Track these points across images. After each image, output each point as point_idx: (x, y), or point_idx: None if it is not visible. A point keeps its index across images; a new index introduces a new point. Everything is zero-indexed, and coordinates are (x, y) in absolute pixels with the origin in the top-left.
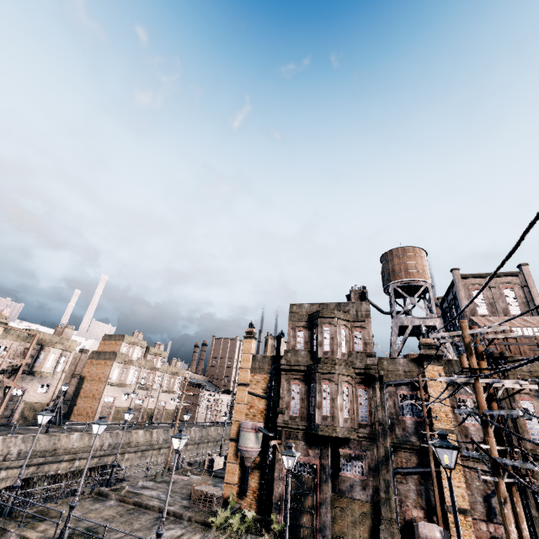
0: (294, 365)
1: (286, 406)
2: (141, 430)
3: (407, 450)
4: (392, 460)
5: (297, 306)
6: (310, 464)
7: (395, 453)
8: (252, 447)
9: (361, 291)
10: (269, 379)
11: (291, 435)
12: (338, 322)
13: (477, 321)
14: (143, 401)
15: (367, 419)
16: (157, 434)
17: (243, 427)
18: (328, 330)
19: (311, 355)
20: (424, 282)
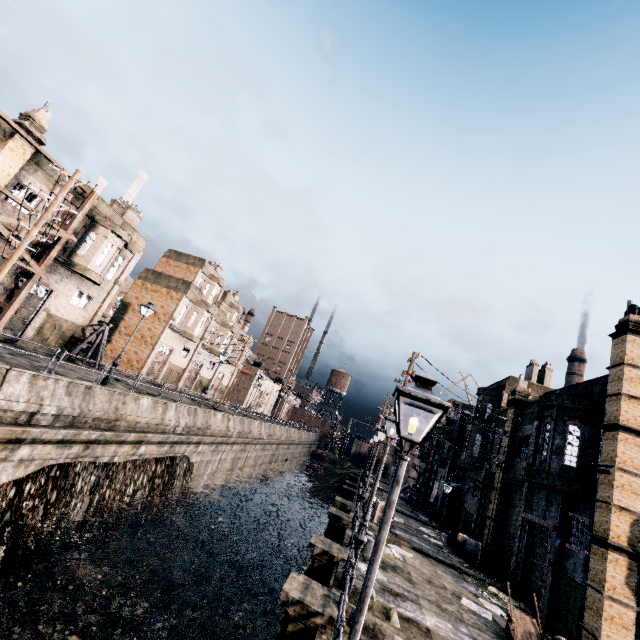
0: None
1: None
2: (221, 413)
3: None
4: None
5: None
6: None
7: None
8: None
9: None
10: None
11: None
12: None
13: None
14: (202, 365)
15: None
16: (234, 423)
17: None
18: None
19: None
20: None
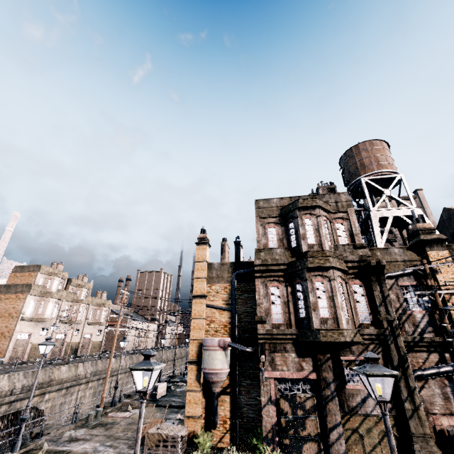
0: (271, 264)
1: (266, 313)
2: (65, 366)
3: (423, 348)
4: (408, 362)
5: (264, 202)
6: (304, 380)
7: (408, 353)
8: (221, 368)
9: (330, 187)
10: (231, 288)
11: (277, 348)
12: (321, 213)
13: None
14: (66, 335)
15: (368, 318)
16: (84, 368)
17: (208, 345)
18: (309, 222)
19: (289, 253)
20: (396, 174)
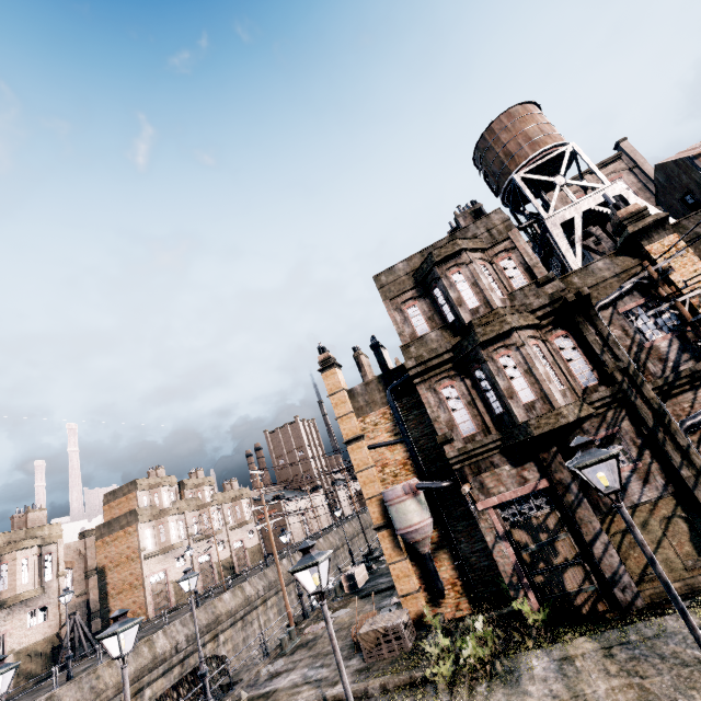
0: (430, 358)
1: (449, 427)
2: (226, 593)
3: (683, 387)
4: (669, 414)
5: (387, 274)
6: (534, 493)
7: (666, 402)
8: (420, 521)
9: (473, 210)
10: (392, 411)
11: (482, 466)
12: (471, 257)
13: (675, 158)
14: (210, 554)
15: (593, 377)
16: (252, 586)
17: (391, 499)
18: (459, 277)
19: (449, 332)
20: (563, 147)
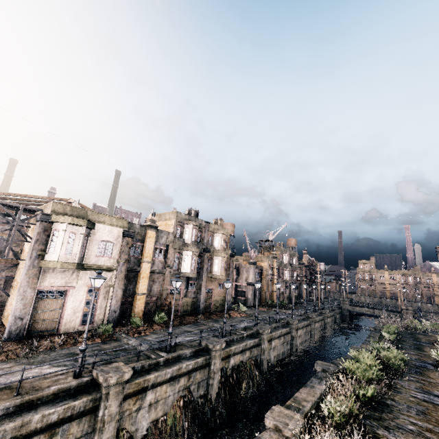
0: None
1: None
2: None
3: None
4: None
5: None
6: None
7: None
8: None
9: None
10: None
11: None
12: None
13: None
14: None
15: None
16: None
17: None
18: None
19: None
20: None
